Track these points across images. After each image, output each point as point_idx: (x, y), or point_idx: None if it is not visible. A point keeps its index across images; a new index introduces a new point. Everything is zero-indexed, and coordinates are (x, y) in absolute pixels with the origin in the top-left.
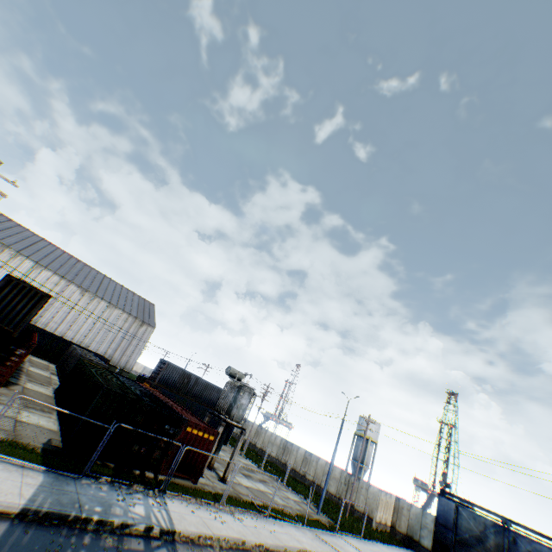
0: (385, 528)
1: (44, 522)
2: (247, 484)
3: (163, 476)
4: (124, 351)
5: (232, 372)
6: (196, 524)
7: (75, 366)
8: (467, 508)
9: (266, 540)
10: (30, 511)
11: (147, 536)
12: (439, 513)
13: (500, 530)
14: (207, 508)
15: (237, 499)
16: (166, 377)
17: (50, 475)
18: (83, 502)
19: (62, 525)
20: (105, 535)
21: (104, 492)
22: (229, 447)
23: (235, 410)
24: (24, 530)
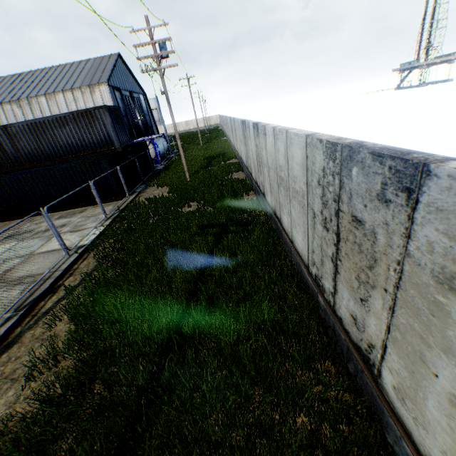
0: None
1: None
2: None
3: None
4: None
5: None
6: None
7: None
8: None
9: None
10: None
11: None
12: None
13: None
14: None
15: None
16: None
17: None
18: None
19: None
20: None
21: None
22: (127, 200)
23: None
24: None
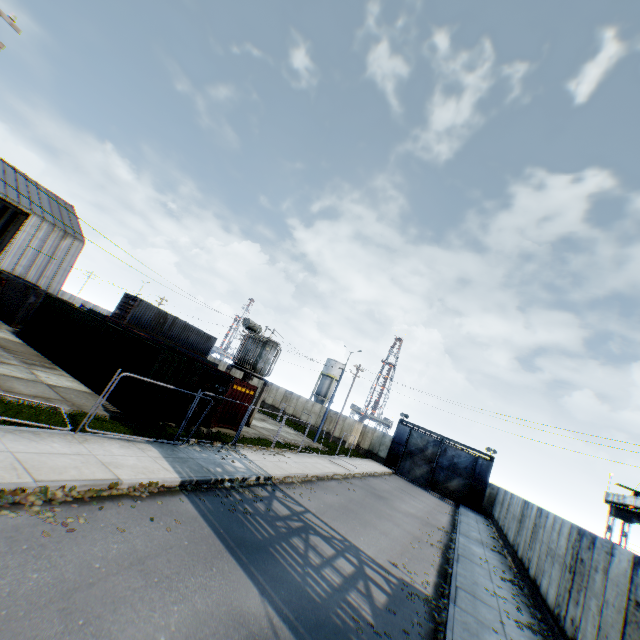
0: (353, 447)
1: (200, 489)
2: (260, 425)
3: (213, 429)
4: (43, 271)
5: (251, 324)
6: (276, 469)
7: (42, 305)
8: (418, 432)
9: (316, 471)
10: (186, 483)
11: (261, 485)
12: (396, 436)
13: (438, 445)
14: (268, 454)
15: (270, 441)
16: (138, 316)
17: (156, 446)
18: (205, 467)
19: (212, 489)
20: (241, 490)
21: (203, 454)
22: None
23: (263, 365)
24: (200, 499)
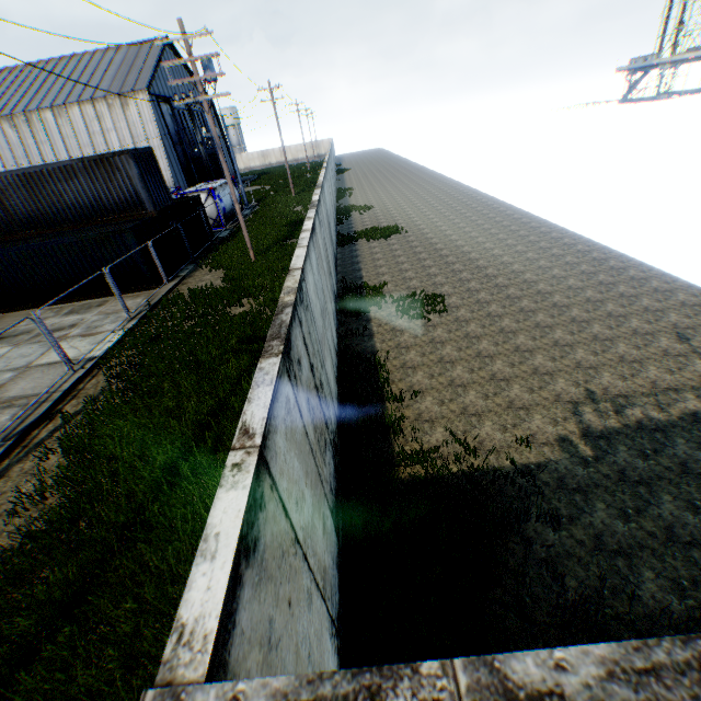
0: None
1: None
2: None
3: None
4: None
5: None
6: None
7: None
8: None
9: None
10: None
11: None
12: None
13: None
14: None
15: None
16: None
17: None
18: None
19: None
20: None
21: None
22: (165, 290)
23: None
24: None
